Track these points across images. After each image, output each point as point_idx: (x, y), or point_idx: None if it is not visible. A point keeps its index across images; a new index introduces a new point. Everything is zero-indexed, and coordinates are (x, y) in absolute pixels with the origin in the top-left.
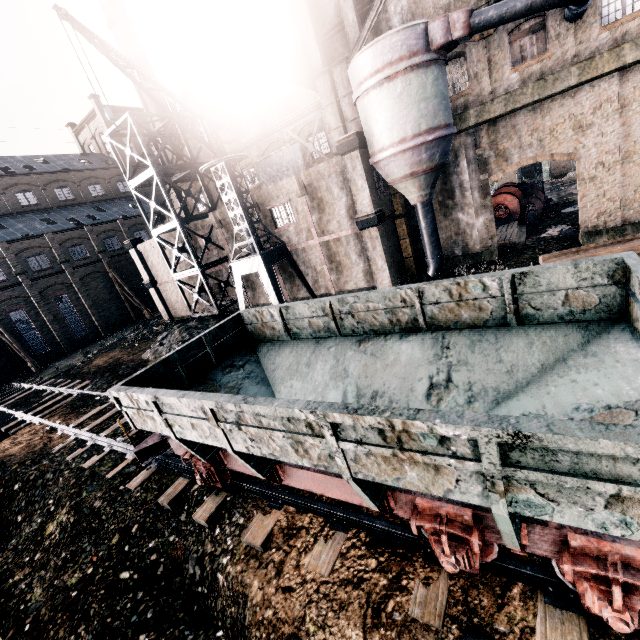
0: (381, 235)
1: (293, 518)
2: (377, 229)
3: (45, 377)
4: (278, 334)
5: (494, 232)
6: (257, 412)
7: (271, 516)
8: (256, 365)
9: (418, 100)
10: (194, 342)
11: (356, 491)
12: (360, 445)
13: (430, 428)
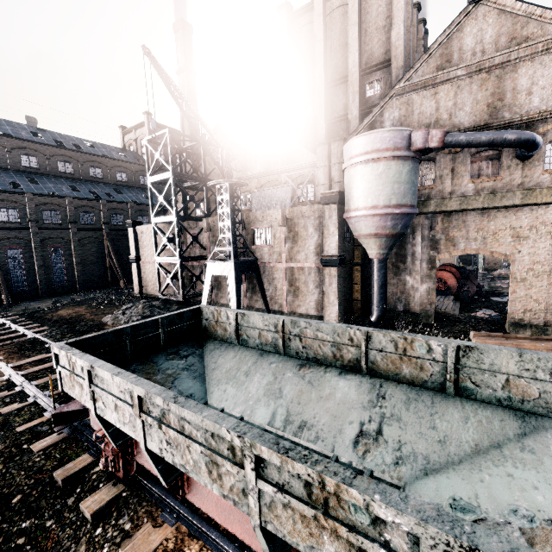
0: (339, 275)
1: (182, 541)
2: (337, 269)
3: (11, 312)
4: (228, 336)
5: (434, 300)
6: (183, 416)
7: (160, 531)
8: (199, 359)
9: (393, 181)
10: (150, 321)
11: (260, 542)
12: (280, 492)
13: (366, 503)
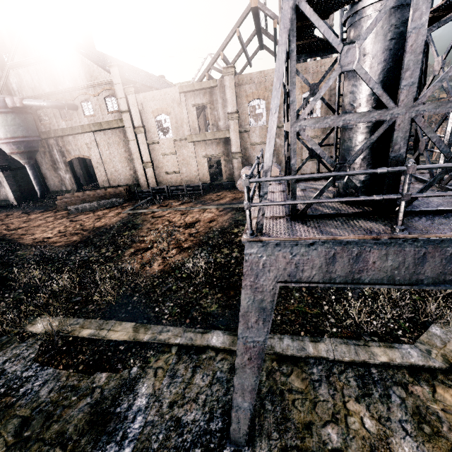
0: (7, 176)
1: None
2: (2, 173)
3: None
4: None
5: (74, 182)
6: None
7: None
8: None
9: (4, 125)
10: None
11: None
12: None
13: None
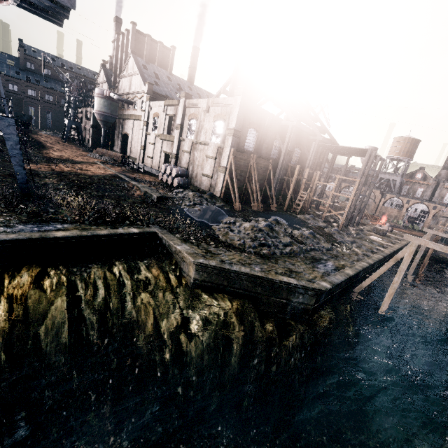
0: (93, 131)
1: None
2: (92, 129)
3: None
4: None
5: (121, 148)
6: None
7: None
8: None
9: (99, 103)
10: None
11: None
12: None
13: None
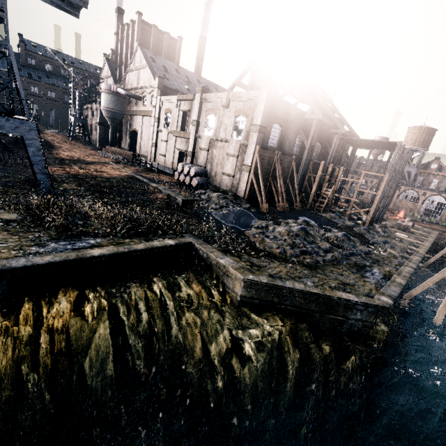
0: (100, 128)
1: None
2: (99, 126)
3: None
4: None
5: (129, 145)
6: None
7: None
8: None
9: (106, 100)
10: None
11: None
12: None
13: None
